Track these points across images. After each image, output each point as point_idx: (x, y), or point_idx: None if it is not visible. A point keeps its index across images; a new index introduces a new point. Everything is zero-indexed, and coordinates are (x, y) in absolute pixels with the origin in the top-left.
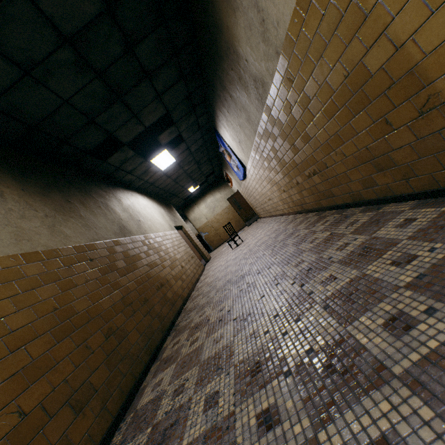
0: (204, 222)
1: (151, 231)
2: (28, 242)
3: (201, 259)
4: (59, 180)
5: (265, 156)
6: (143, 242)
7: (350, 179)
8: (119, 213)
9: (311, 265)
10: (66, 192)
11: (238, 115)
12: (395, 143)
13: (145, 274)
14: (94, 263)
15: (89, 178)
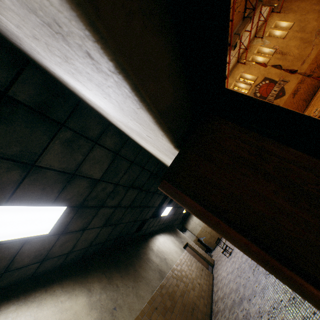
0: (199, 229)
1: (173, 263)
2: (133, 311)
3: (208, 265)
4: (128, 257)
5: None
6: (172, 276)
7: None
8: (155, 260)
9: (274, 304)
10: (133, 264)
11: None
12: None
13: (181, 304)
14: (158, 310)
15: (136, 244)
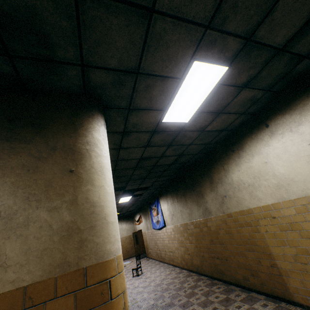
0: None
1: None
2: None
3: None
4: None
5: (188, 232)
6: None
7: (237, 271)
8: None
9: None
10: None
11: (184, 207)
12: (261, 269)
13: None
14: None
15: None
